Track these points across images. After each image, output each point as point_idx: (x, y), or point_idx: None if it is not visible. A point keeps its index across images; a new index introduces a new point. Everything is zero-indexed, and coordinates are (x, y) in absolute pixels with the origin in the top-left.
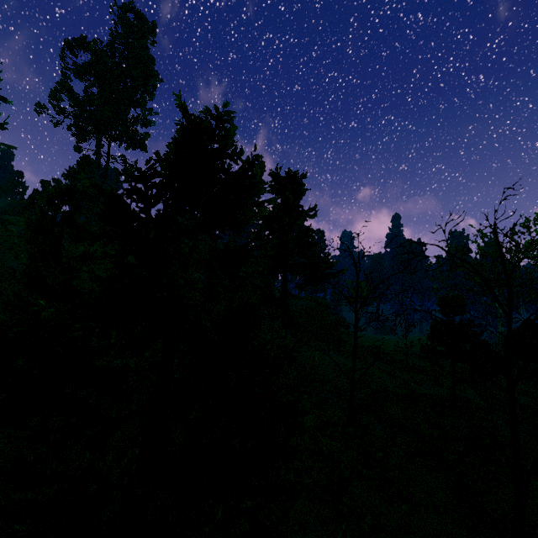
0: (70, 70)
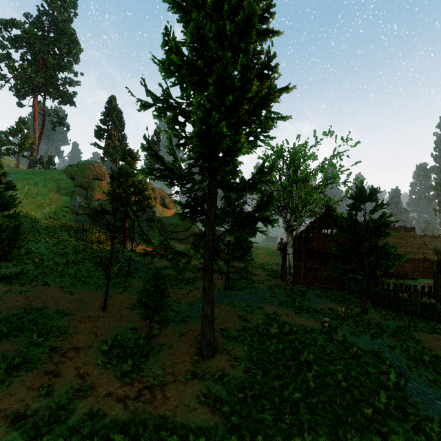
0: (7, 40)
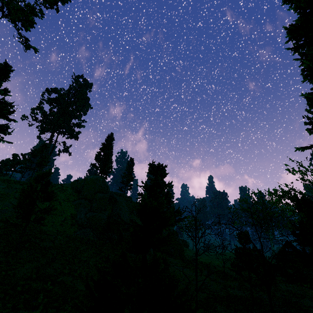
0: (44, 100)
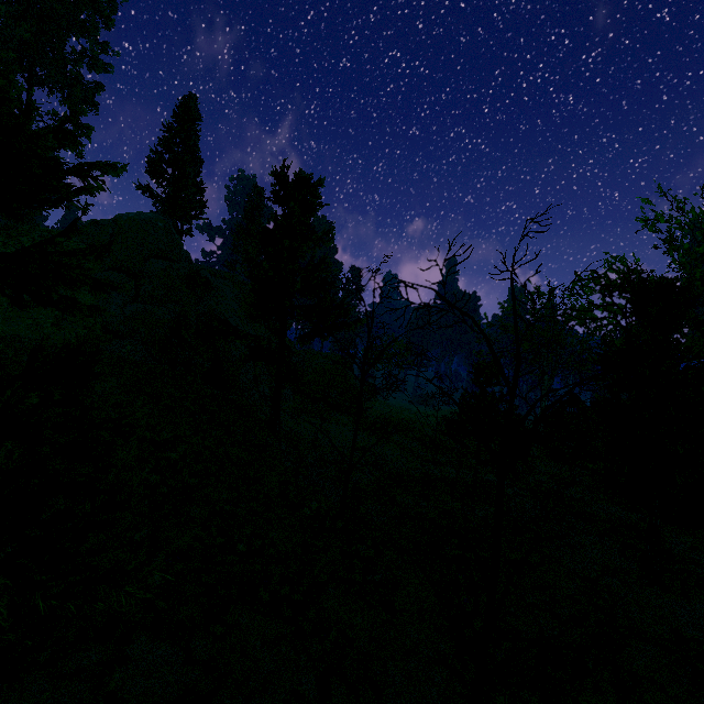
0: None
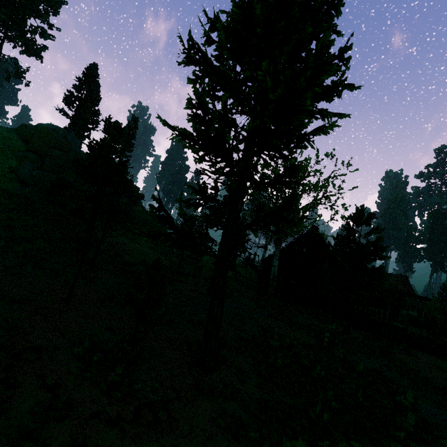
0: None
